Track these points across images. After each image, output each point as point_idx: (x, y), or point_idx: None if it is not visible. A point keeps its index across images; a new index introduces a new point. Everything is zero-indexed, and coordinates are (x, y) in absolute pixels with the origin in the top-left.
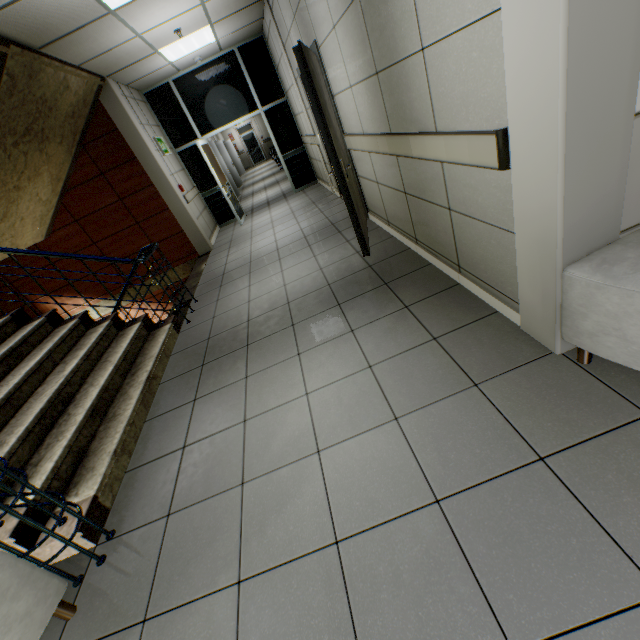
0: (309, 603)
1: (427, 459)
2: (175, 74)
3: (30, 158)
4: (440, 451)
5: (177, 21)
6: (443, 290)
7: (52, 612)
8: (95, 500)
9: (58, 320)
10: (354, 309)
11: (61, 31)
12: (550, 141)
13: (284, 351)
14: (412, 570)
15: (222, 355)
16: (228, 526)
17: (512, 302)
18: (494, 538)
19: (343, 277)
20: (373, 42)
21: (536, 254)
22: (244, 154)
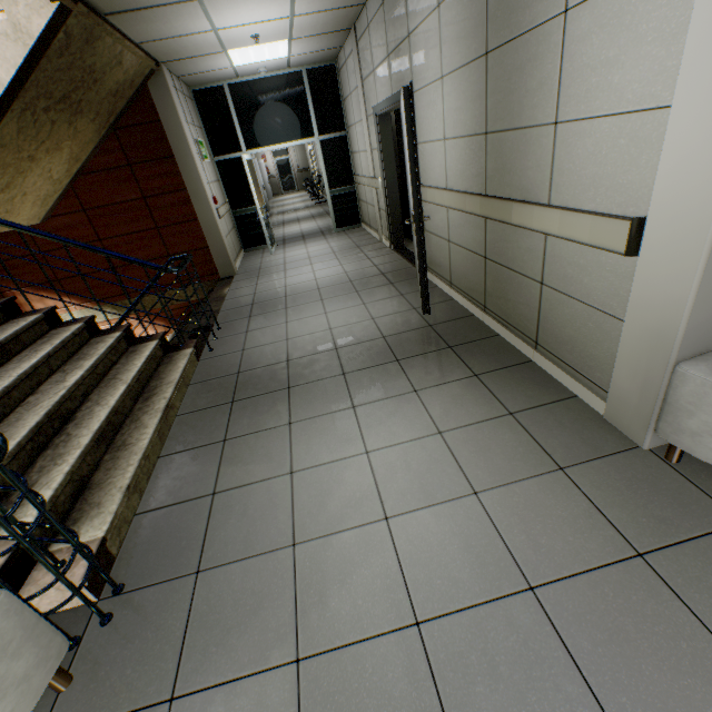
0: (389, 691)
1: (515, 541)
2: (232, 79)
3: (56, 128)
4: (529, 534)
5: (259, 27)
6: (515, 364)
7: (49, 679)
8: (104, 543)
9: (56, 320)
10: (416, 368)
11: (138, 3)
12: (696, 239)
13: (335, 401)
14: (510, 662)
15: (257, 394)
16: (279, 593)
17: (598, 389)
18: (599, 634)
19: (400, 332)
20: (491, 103)
21: (646, 345)
22: (274, 179)
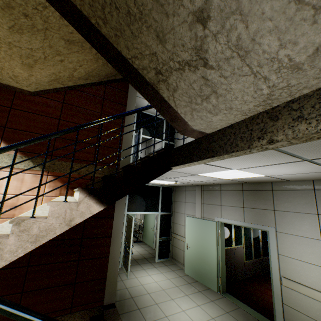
0: None
1: None
2: None
3: None
4: None
5: None
6: None
7: None
8: None
9: None
10: None
11: None
12: None
13: None
14: None
15: None
16: None
17: None
18: None
19: None
20: None
21: None
22: None
